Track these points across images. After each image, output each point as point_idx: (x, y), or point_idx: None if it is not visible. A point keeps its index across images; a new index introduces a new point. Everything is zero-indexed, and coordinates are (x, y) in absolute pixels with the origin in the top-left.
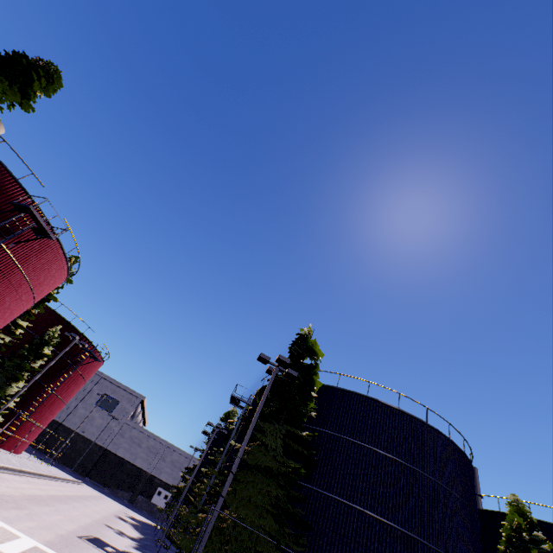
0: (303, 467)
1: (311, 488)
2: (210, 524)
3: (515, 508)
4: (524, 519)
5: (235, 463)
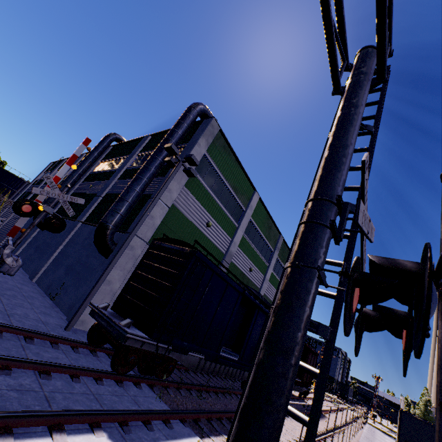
0: None
1: None
2: None
3: None
4: None
5: None
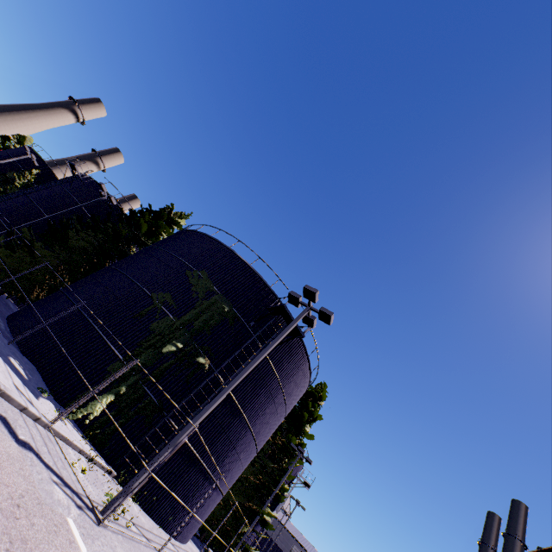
0: None
1: None
2: None
3: None
4: None
5: None
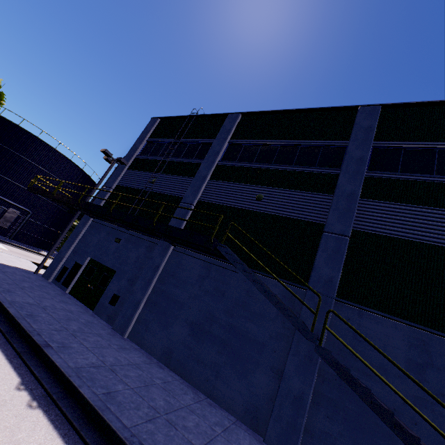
0: None
1: None
2: None
3: None
4: None
5: None
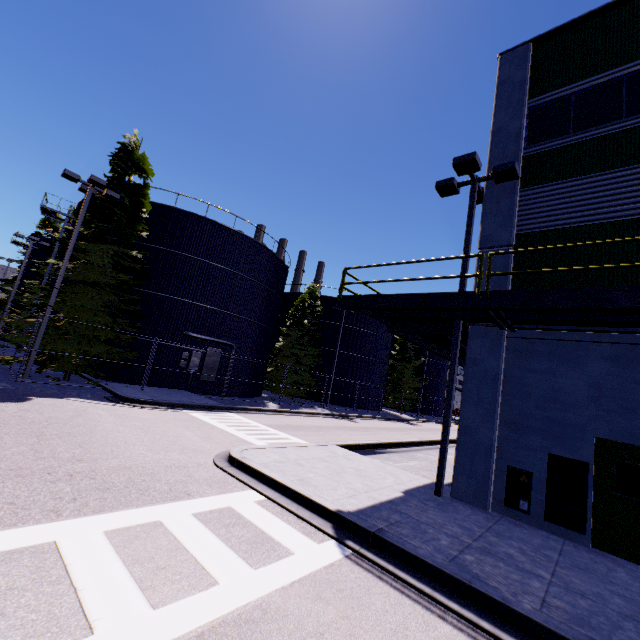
0: (136, 279)
1: (148, 292)
2: (43, 326)
3: (310, 291)
4: (313, 296)
5: (58, 281)
